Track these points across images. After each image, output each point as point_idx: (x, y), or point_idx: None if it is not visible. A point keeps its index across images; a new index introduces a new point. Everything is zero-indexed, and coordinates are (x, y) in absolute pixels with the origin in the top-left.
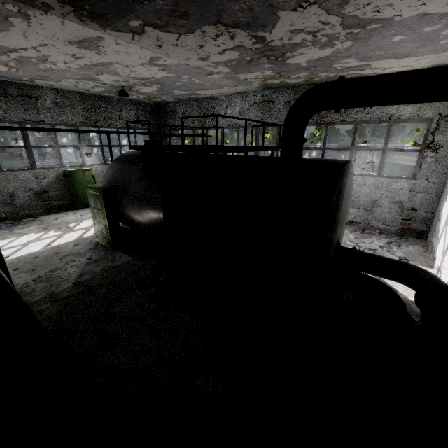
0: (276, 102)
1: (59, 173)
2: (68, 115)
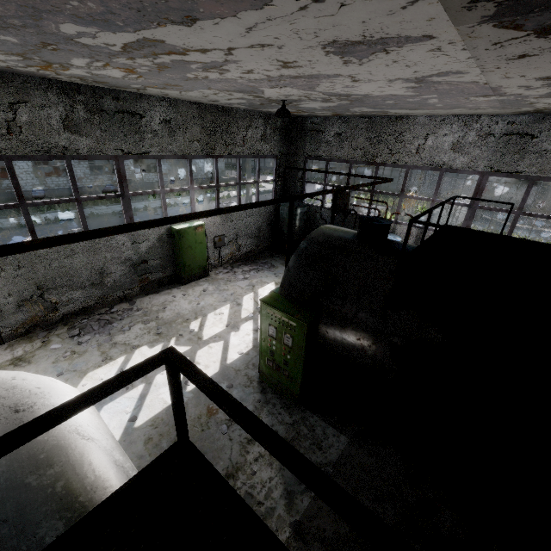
0: (539, 138)
1: (162, 232)
2: (179, 140)
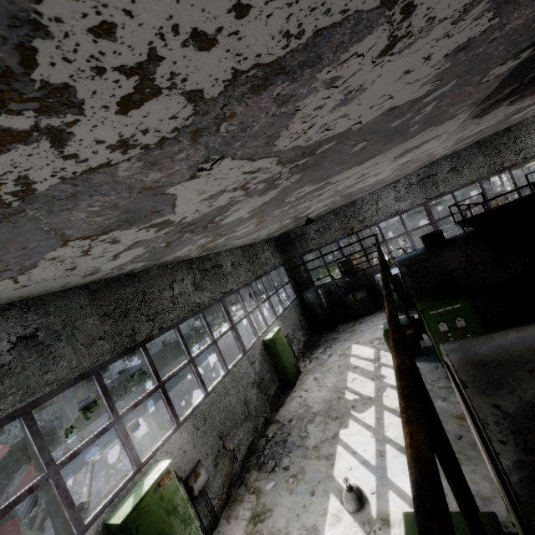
0: (437, 174)
1: (260, 347)
2: (241, 274)
